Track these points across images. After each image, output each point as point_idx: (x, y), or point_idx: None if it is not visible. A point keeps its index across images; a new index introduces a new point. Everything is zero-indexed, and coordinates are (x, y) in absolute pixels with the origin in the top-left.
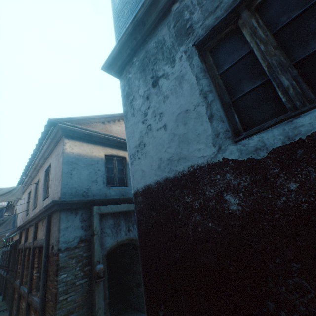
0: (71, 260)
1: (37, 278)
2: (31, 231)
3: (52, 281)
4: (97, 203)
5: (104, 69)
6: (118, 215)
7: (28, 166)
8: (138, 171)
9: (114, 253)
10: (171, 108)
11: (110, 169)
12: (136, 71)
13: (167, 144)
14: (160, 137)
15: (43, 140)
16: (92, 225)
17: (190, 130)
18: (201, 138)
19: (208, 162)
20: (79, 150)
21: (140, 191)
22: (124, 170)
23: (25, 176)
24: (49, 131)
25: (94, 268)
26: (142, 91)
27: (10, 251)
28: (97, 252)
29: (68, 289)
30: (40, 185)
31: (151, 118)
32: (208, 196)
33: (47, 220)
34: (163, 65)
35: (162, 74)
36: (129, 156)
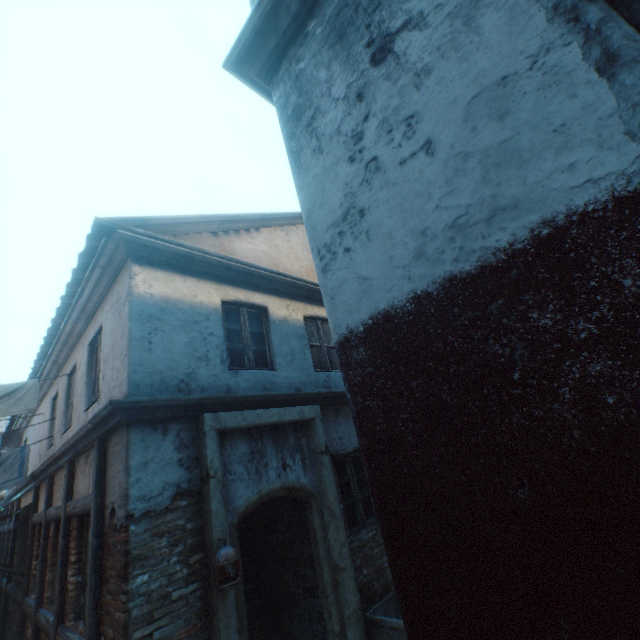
0: (159, 540)
1: (77, 588)
2: (61, 481)
3: (113, 594)
4: (211, 407)
5: (231, 67)
6: (259, 432)
7: (50, 337)
8: (349, 283)
9: (249, 522)
10: (443, 94)
11: (235, 333)
12: (318, 49)
13: (440, 188)
14: (413, 178)
15: (82, 274)
16: (202, 456)
17: (524, 125)
18: (575, 132)
19: (616, 191)
20: (165, 291)
21: (359, 333)
22: (265, 335)
23: (45, 361)
24: (97, 250)
25: (213, 556)
26: (341, 87)
27: (13, 531)
28: (218, 518)
29: (153, 611)
30: (78, 378)
31: (377, 141)
32: (634, 293)
33: (98, 451)
34: (402, 1)
35: (403, 23)
36: (313, 254)
